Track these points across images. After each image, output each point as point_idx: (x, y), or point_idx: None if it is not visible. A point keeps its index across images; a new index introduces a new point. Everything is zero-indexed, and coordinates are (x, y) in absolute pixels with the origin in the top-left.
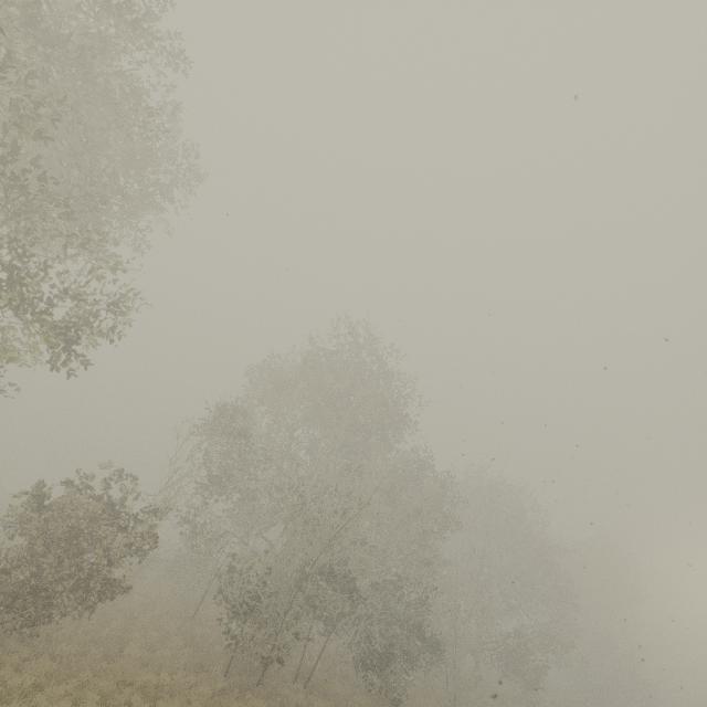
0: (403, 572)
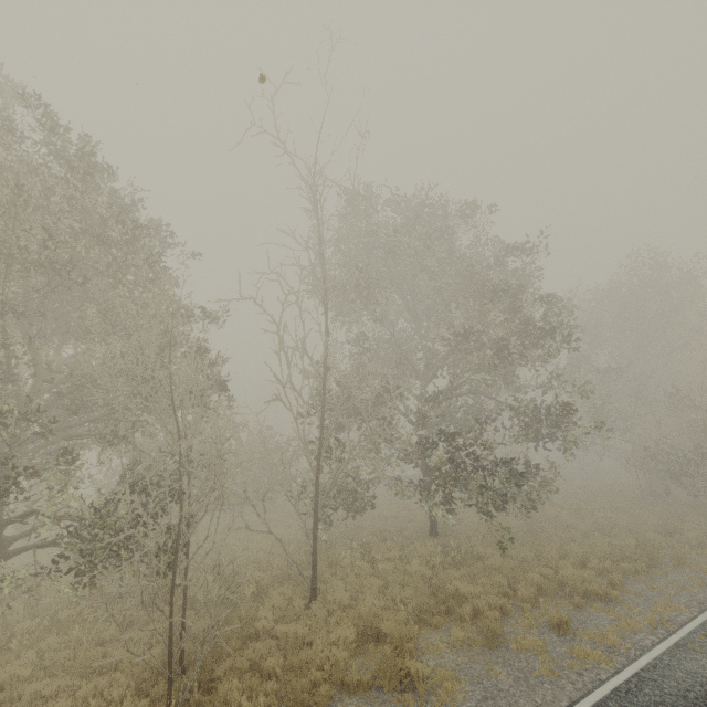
0: (82, 401)
